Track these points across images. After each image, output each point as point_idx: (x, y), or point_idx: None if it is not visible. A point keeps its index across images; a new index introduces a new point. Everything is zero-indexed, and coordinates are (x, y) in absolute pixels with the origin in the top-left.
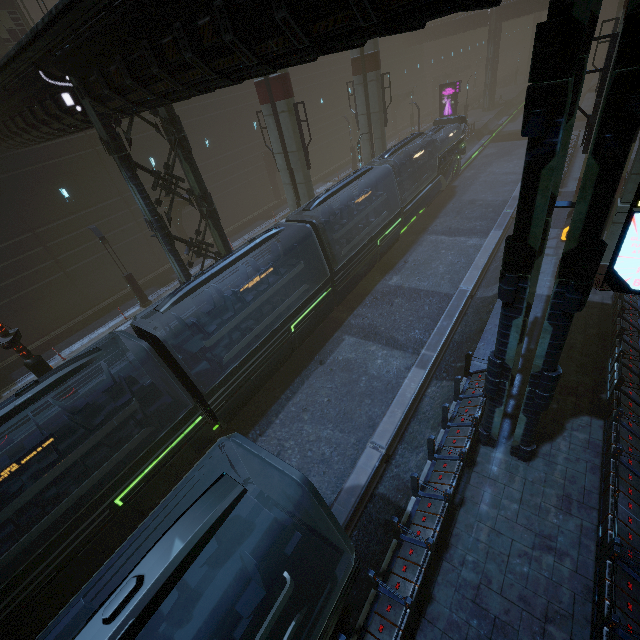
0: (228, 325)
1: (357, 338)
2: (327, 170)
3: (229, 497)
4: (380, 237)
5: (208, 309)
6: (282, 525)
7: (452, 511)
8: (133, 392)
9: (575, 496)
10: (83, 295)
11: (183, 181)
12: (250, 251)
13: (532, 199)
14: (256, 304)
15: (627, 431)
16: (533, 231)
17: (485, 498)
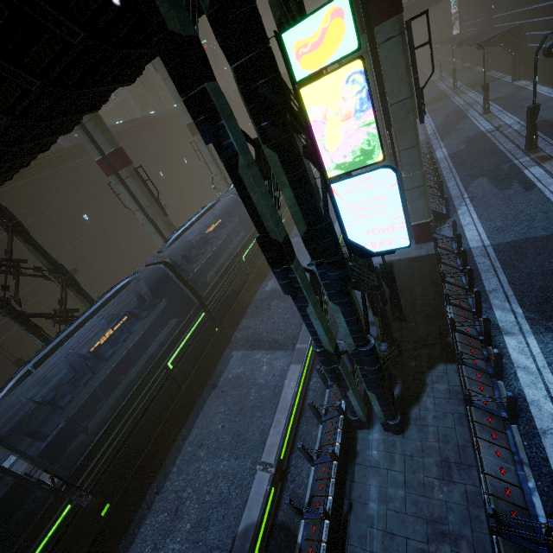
0: (84, 390)
1: (243, 350)
2: None
3: None
4: (244, 253)
5: (69, 378)
6: None
7: (343, 524)
8: None
9: (452, 458)
10: None
11: (26, 261)
12: (101, 307)
13: (248, 197)
14: (117, 357)
15: (474, 370)
16: (267, 225)
17: (372, 493)
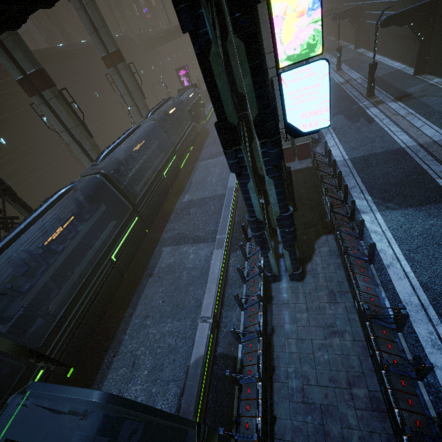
0: (43, 278)
1: (172, 246)
2: None
3: None
4: (165, 171)
5: (22, 272)
6: None
7: (268, 341)
8: None
9: (335, 289)
10: None
11: None
12: (47, 209)
13: (214, 84)
14: (68, 250)
15: (346, 234)
16: (227, 110)
17: (286, 319)
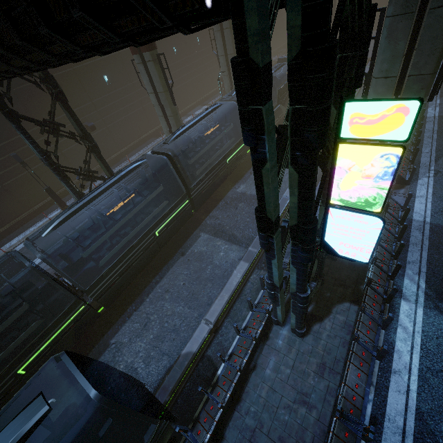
0: (100, 240)
1: (209, 235)
2: (205, 95)
3: (35, 417)
4: (229, 157)
5: (89, 225)
6: (104, 410)
7: (247, 374)
8: (23, 298)
9: (328, 364)
10: (20, 201)
11: (64, 126)
12: (117, 181)
13: (262, 187)
14: (123, 221)
15: (369, 318)
16: (268, 208)
17: (270, 364)
